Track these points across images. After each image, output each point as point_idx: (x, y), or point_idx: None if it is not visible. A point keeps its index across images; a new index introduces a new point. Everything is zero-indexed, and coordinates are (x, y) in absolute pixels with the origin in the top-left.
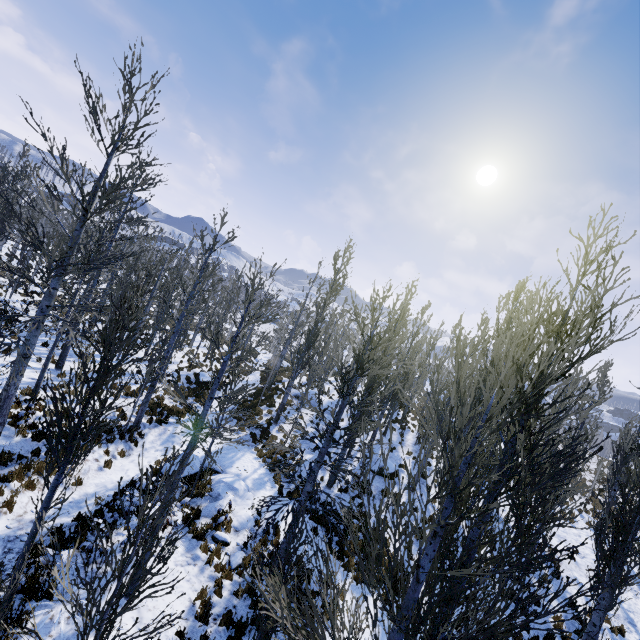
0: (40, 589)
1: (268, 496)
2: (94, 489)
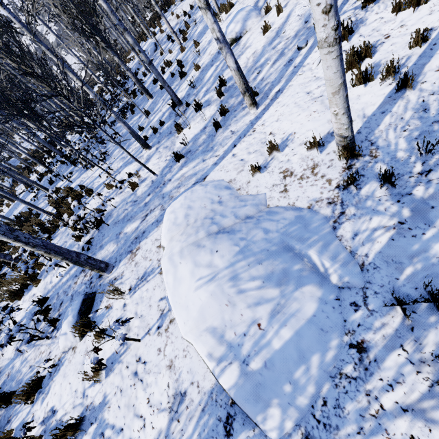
0: None
1: None
2: None
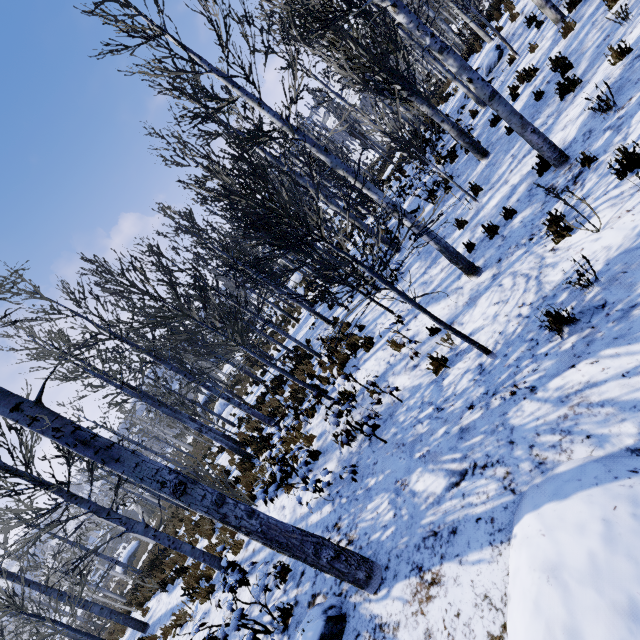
0: None
1: None
2: None
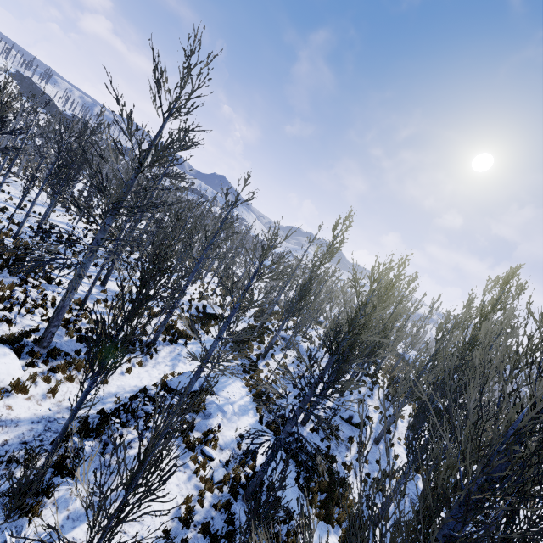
0: (66, 467)
1: (253, 428)
2: (115, 389)
